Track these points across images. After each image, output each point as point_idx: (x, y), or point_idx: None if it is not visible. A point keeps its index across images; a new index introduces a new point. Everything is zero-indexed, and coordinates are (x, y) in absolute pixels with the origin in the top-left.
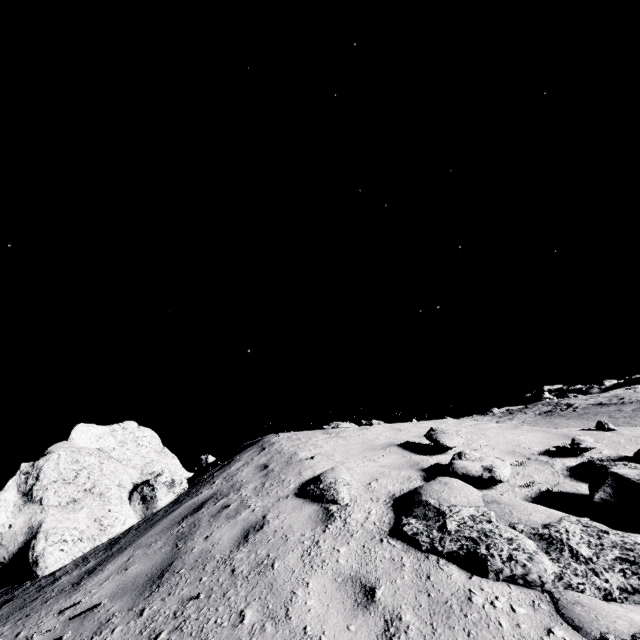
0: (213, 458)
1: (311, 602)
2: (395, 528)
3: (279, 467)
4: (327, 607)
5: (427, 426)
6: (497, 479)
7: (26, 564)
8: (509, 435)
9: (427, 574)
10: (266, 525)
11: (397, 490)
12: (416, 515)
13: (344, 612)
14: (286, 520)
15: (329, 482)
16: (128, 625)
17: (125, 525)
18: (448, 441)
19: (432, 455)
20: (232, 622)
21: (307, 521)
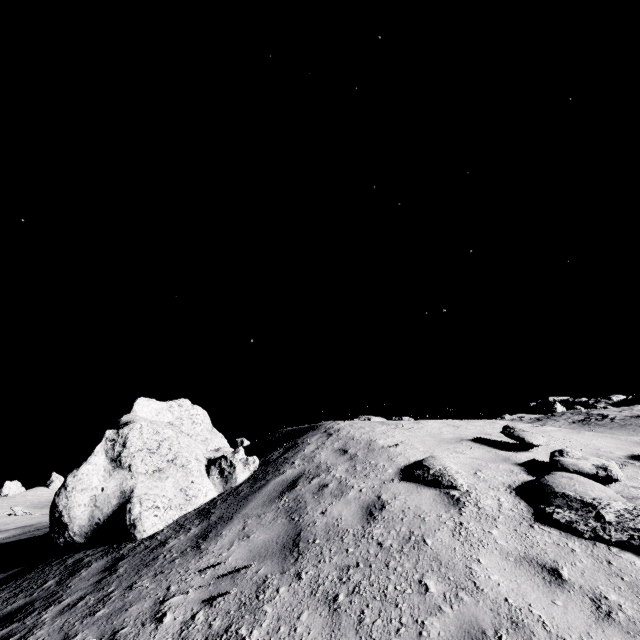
0: (248, 442)
1: (495, 577)
2: (538, 516)
3: (362, 452)
4: (516, 582)
5: (481, 425)
6: (614, 478)
7: (123, 526)
8: (579, 439)
9: (606, 560)
10: (387, 505)
11: (509, 481)
12: (558, 505)
13: (539, 588)
14: (408, 501)
15: (438, 469)
16: (292, 586)
17: (207, 497)
18: (533, 439)
19: (516, 452)
20: (416, 590)
21: (435, 504)
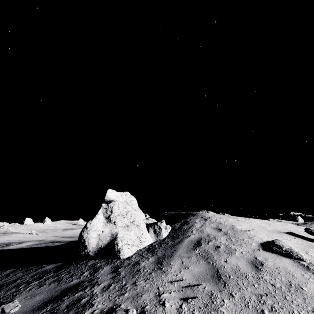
0: (148, 216)
1: None
2: None
3: (230, 231)
4: None
5: (280, 224)
6: None
7: (113, 251)
8: None
9: None
10: (264, 263)
11: None
12: None
13: None
14: (277, 263)
15: (287, 248)
16: (231, 300)
17: (148, 242)
18: None
19: None
20: None
21: (295, 267)
